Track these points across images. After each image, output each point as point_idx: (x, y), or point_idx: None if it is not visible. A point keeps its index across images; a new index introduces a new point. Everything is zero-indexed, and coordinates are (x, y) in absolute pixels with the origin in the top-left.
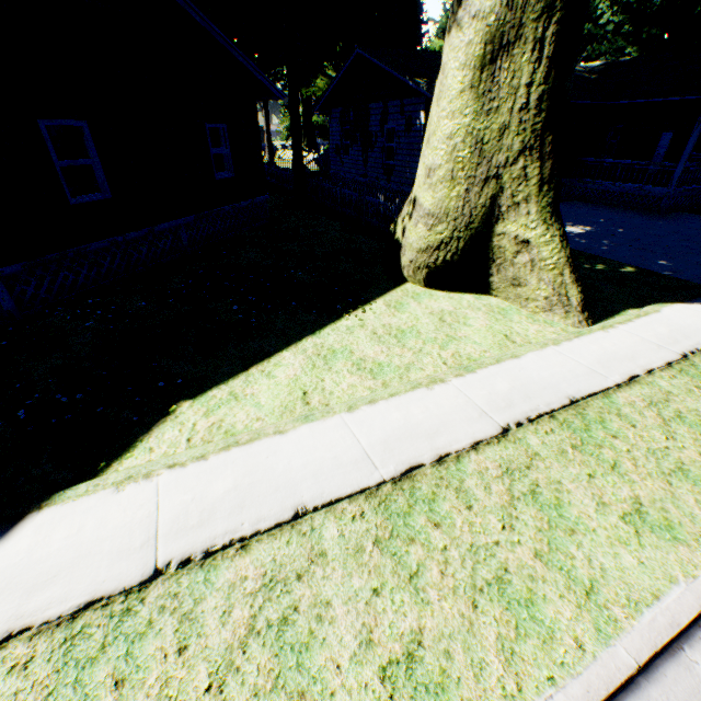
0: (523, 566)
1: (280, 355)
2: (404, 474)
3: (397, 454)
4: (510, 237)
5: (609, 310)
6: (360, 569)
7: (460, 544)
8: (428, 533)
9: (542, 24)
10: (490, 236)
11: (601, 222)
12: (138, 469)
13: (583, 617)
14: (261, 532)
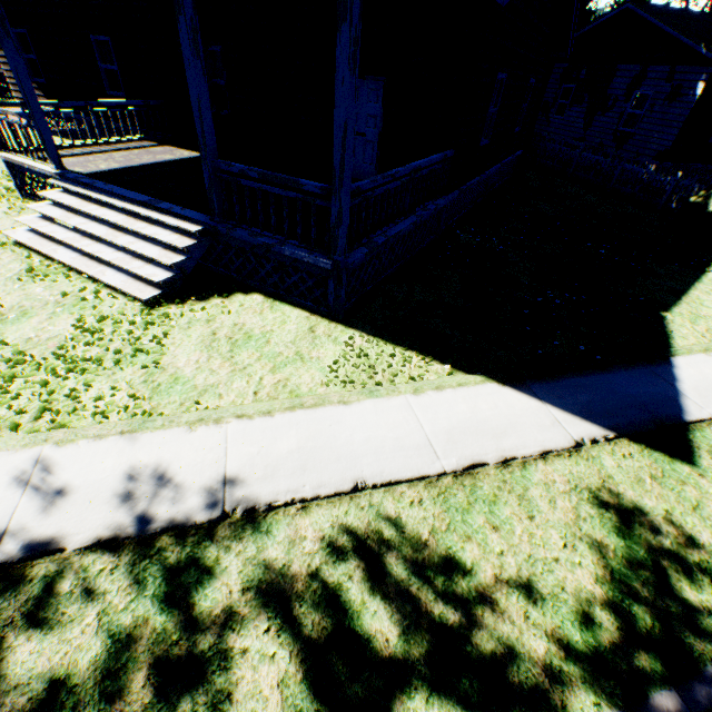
0: None
1: (691, 293)
2: None
3: None
4: None
5: None
6: None
7: None
8: None
9: None
10: None
11: None
12: (704, 346)
13: None
14: None
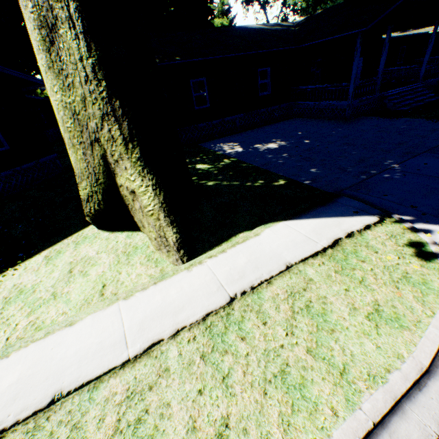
0: None
1: None
2: None
3: None
4: (125, 188)
5: (224, 236)
6: None
7: None
8: None
9: (65, 2)
10: (118, 187)
11: (298, 135)
12: None
13: None
14: None
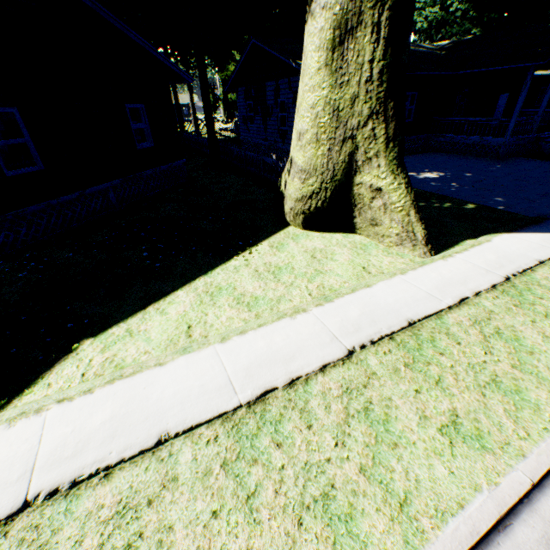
0: (348, 482)
1: (175, 294)
2: (259, 398)
3: (255, 379)
4: (367, 186)
5: (451, 241)
6: (205, 491)
7: (296, 463)
8: (270, 454)
9: (378, 11)
10: (351, 185)
11: (452, 168)
12: (31, 405)
13: (394, 529)
14: (125, 460)
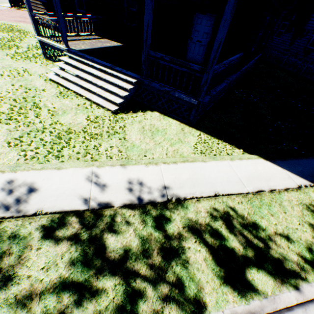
0: None
1: None
2: None
3: None
4: None
5: None
6: None
7: None
8: None
9: None
10: None
11: None
12: None
13: None
14: None
